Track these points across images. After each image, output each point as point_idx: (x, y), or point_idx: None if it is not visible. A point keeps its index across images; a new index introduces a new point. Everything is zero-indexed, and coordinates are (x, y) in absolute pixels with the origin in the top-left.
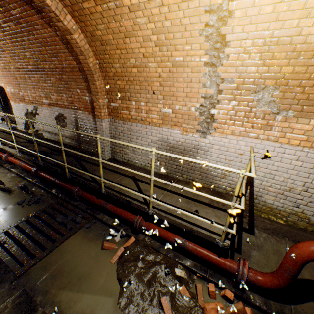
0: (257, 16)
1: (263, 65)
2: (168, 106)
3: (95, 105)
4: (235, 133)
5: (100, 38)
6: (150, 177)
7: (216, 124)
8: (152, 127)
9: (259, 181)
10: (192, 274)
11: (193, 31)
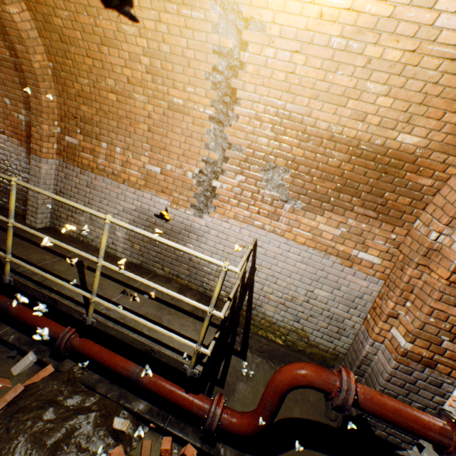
0: (270, 80)
1: (274, 139)
2: (156, 162)
3: (34, 131)
4: (239, 218)
5: (60, 29)
6: (97, 260)
7: (217, 202)
8: (129, 189)
9: (261, 285)
10: (142, 424)
11: (198, 70)
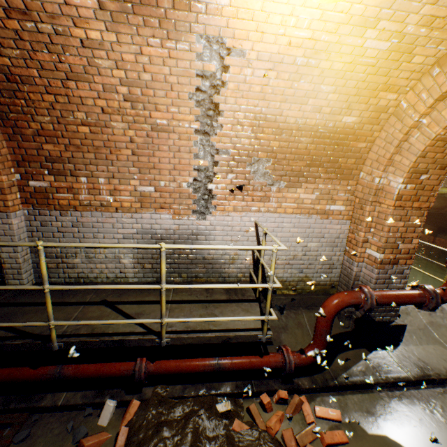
0: (248, 93)
1: (255, 138)
2: (147, 183)
3: None
4: (238, 209)
5: (6, 68)
6: (160, 287)
7: (216, 201)
8: (124, 215)
9: (268, 257)
10: (236, 399)
11: (181, 93)
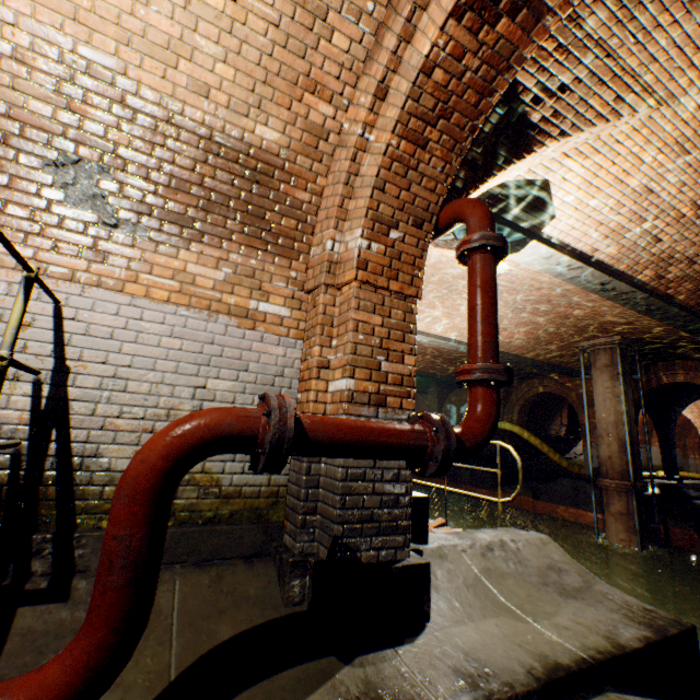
0: None
1: (68, 108)
2: None
3: None
4: (4, 261)
5: None
6: None
7: None
8: None
9: (90, 406)
10: None
11: None
